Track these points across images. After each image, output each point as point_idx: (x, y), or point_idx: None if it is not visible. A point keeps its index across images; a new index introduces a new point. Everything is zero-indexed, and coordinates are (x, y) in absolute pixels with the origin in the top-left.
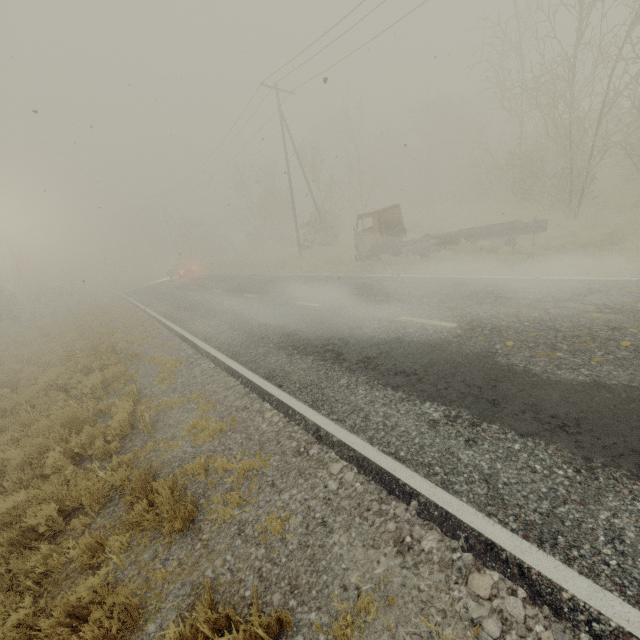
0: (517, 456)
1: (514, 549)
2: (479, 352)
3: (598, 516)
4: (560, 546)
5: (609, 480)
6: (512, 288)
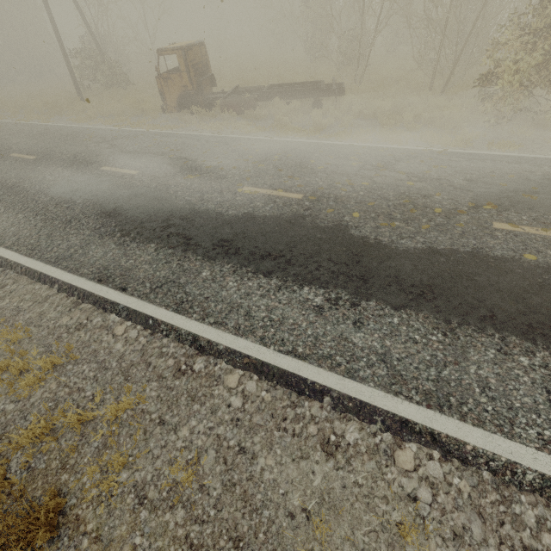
0: (399, 330)
1: (424, 421)
2: (333, 226)
3: (469, 371)
4: (454, 406)
5: (467, 337)
6: (336, 154)
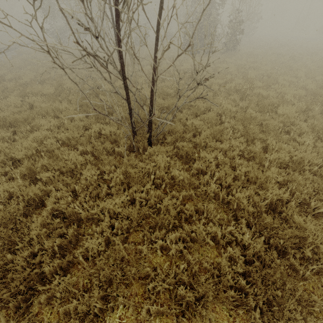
0: None
1: None
2: None
3: None
4: None
5: None
6: None
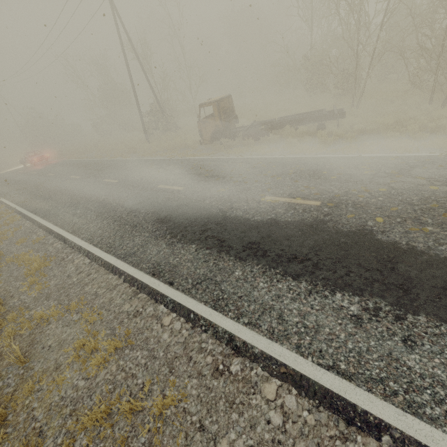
0: None
1: None
2: (357, 230)
3: None
4: None
5: None
6: (346, 165)
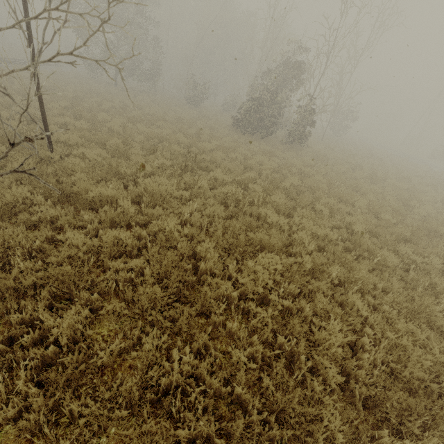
0: None
1: None
2: None
3: None
4: None
5: None
6: None
